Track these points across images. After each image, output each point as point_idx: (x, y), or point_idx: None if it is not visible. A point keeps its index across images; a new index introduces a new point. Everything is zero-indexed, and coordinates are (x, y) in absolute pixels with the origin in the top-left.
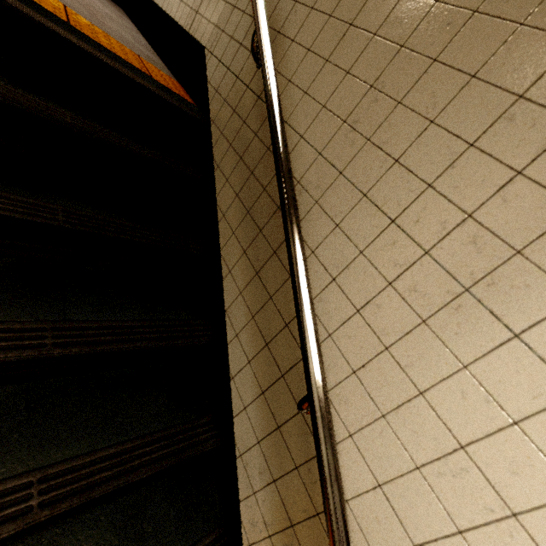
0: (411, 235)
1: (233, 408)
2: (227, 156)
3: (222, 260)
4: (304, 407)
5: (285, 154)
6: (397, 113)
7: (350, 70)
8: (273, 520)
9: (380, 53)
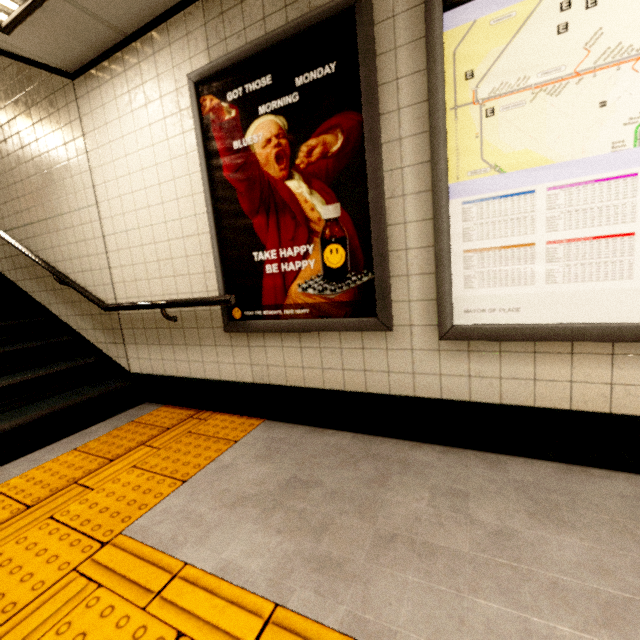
0: (42, 220)
1: (67, 323)
2: (2, 264)
3: (29, 294)
4: (55, 278)
5: (5, 235)
6: (20, 200)
7: (5, 202)
8: (91, 324)
9: (7, 192)
